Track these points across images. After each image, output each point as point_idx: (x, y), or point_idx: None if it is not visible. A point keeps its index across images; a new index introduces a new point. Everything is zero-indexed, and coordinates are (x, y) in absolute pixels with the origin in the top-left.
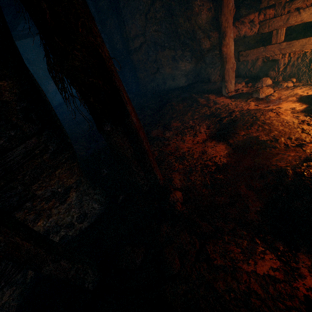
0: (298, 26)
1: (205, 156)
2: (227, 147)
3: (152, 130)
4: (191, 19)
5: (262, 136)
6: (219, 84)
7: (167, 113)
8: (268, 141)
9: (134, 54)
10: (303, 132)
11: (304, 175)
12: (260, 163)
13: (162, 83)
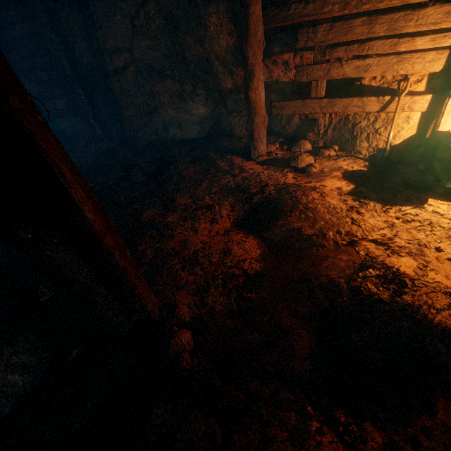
0: (339, 81)
1: (229, 259)
2: (261, 244)
3: (143, 210)
4: (205, 42)
5: (306, 228)
6: (246, 141)
7: (170, 181)
8: (314, 235)
9: (114, 79)
10: (353, 224)
11: (361, 292)
12: (306, 271)
13: (162, 129)
